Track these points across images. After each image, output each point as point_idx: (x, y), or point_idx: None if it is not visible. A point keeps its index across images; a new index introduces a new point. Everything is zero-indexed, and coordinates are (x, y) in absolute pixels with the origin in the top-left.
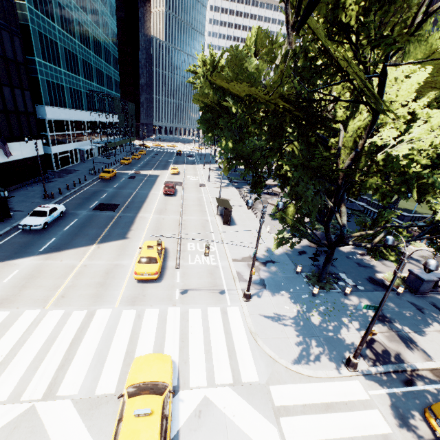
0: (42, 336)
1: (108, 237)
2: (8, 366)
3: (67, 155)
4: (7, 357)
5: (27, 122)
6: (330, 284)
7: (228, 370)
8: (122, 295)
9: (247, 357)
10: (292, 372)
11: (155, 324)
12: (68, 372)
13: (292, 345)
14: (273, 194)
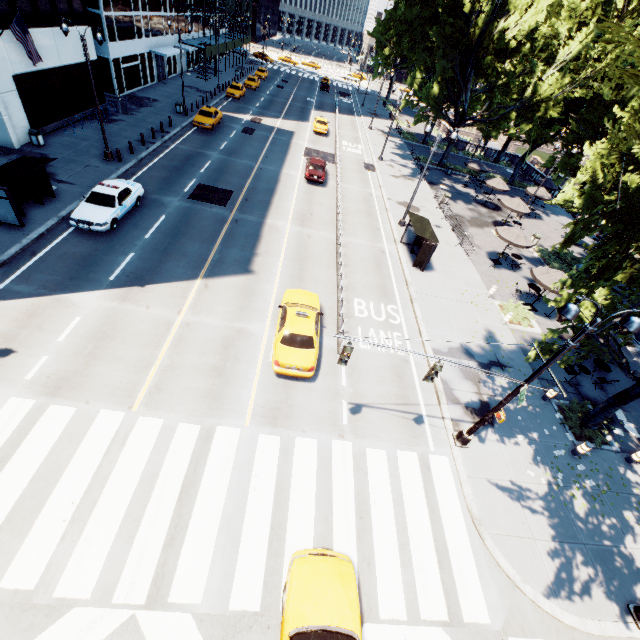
0: (134, 471)
1: (221, 265)
2: (85, 527)
3: (135, 65)
4: (81, 506)
5: None
6: (601, 433)
7: (439, 592)
8: (253, 400)
9: (468, 569)
10: (543, 613)
11: (314, 474)
12: (182, 555)
13: (542, 556)
14: (492, 206)
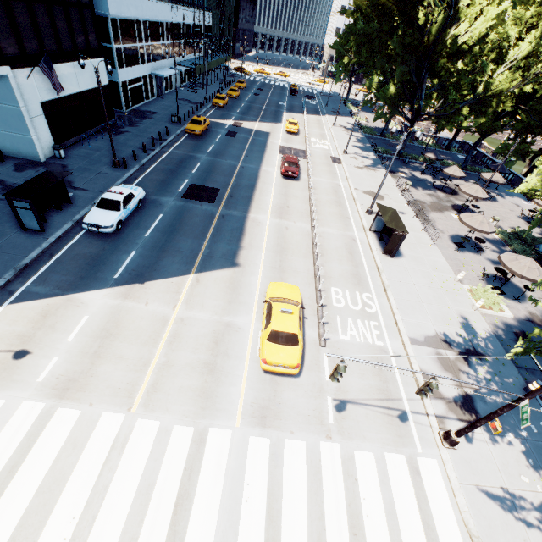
0: (131, 480)
1: (210, 260)
2: None
3: (139, 85)
4: (81, 522)
5: (80, 24)
6: None
7: None
8: (243, 398)
9: None
10: None
11: (304, 482)
12: None
13: None
14: (448, 190)
